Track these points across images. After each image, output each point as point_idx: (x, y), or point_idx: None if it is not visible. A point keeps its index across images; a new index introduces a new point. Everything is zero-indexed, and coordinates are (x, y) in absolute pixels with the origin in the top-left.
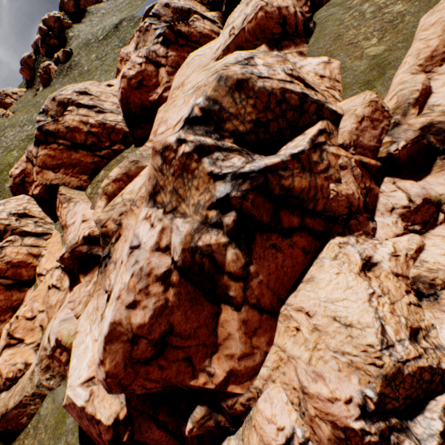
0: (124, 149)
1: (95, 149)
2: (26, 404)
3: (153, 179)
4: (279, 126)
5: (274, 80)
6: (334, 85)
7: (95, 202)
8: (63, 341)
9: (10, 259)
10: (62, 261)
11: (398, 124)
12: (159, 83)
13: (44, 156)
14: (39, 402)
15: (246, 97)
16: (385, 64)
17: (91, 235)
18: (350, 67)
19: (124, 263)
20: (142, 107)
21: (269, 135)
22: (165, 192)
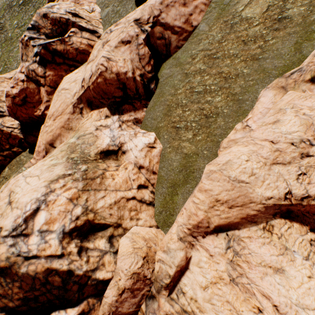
0: (21, 151)
1: None
2: None
3: None
4: (48, 297)
5: (42, 257)
6: (149, 177)
7: None
8: None
9: None
10: None
11: (154, 296)
12: (42, 100)
13: None
14: None
15: (12, 280)
16: (190, 170)
17: None
18: (168, 157)
19: None
20: (30, 119)
21: (41, 302)
22: None
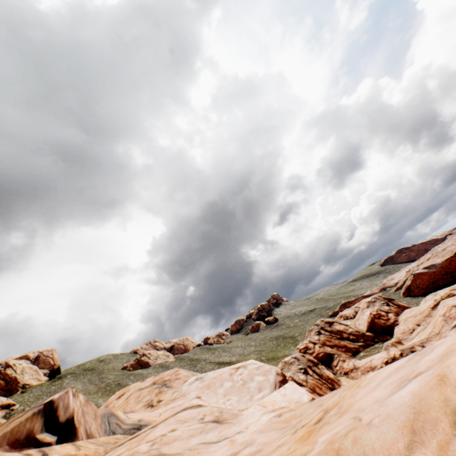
0: (372, 343)
1: (354, 341)
2: None
3: None
4: None
5: None
6: None
7: (387, 348)
8: None
9: (327, 374)
10: (385, 364)
11: None
12: (389, 318)
13: (324, 340)
14: None
15: None
16: None
17: (402, 353)
18: None
19: None
20: (381, 326)
21: None
22: None
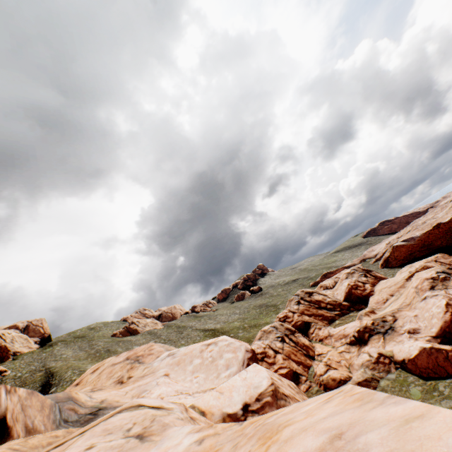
0: (348, 312)
1: (331, 310)
2: (369, 381)
3: (429, 285)
4: None
5: None
6: None
7: (361, 318)
8: (383, 353)
9: (303, 342)
10: (357, 332)
11: None
12: (365, 289)
13: (303, 309)
14: (376, 382)
15: None
16: None
17: (373, 322)
18: None
19: (434, 297)
20: (357, 296)
21: None
22: (438, 286)
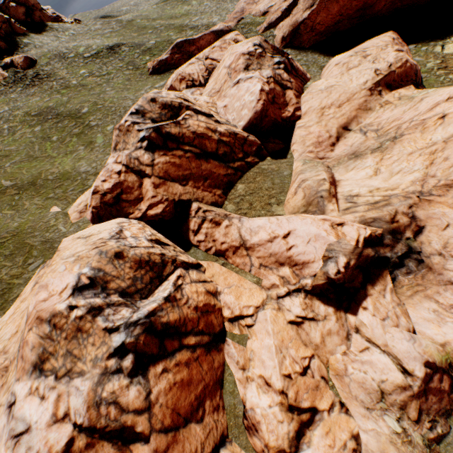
0: (258, 161)
1: (227, 160)
2: None
3: None
4: None
5: None
6: None
7: (322, 206)
8: (436, 361)
9: (194, 302)
10: (344, 273)
11: None
12: (287, 103)
13: (165, 164)
14: None
15: None
16: None
17: (371, 235)
18: None
19: None
20: (274, 122)
21: None
22: None
